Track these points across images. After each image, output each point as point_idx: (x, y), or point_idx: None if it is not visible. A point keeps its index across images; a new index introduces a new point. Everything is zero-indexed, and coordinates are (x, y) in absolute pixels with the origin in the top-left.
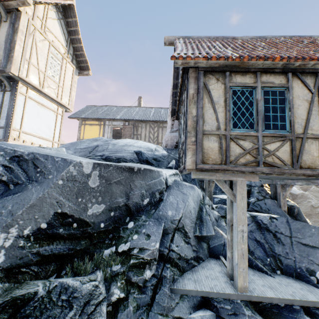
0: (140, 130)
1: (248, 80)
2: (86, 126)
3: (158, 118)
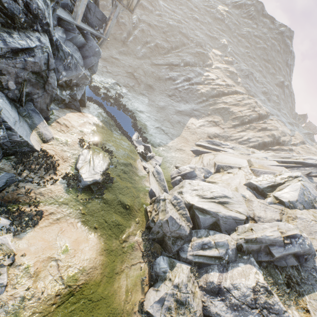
0: None
1: None
2: None
3: None
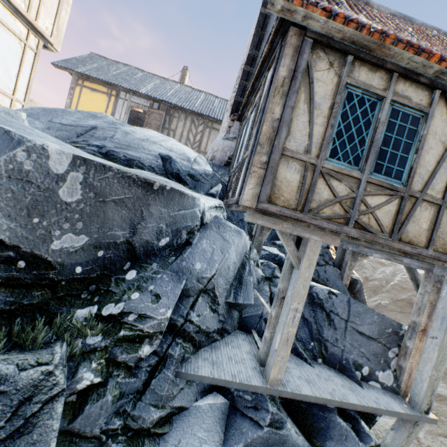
0: (176, 123)
1: (377, 83)
2: (84, 91)
3: (208, 112)
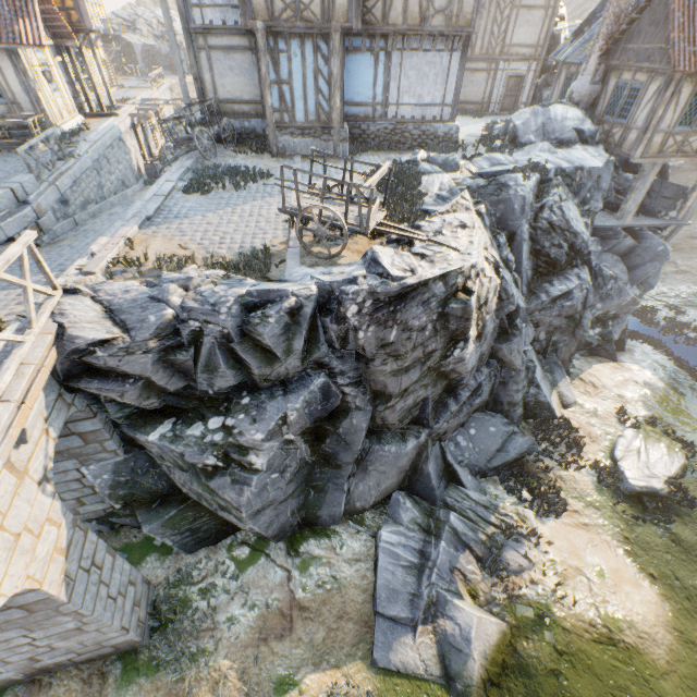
0: None
1: None
2: None
3: None
